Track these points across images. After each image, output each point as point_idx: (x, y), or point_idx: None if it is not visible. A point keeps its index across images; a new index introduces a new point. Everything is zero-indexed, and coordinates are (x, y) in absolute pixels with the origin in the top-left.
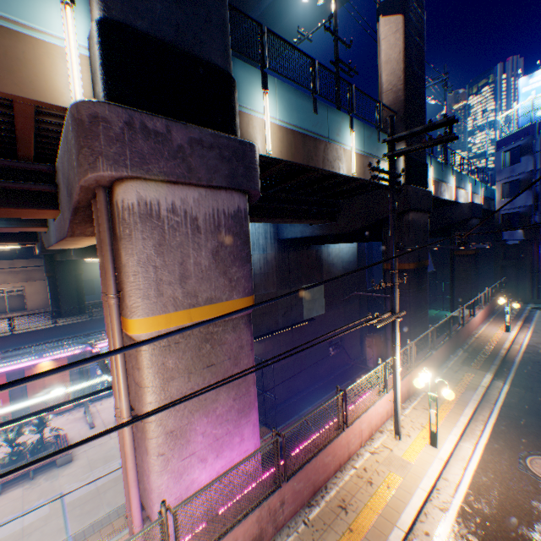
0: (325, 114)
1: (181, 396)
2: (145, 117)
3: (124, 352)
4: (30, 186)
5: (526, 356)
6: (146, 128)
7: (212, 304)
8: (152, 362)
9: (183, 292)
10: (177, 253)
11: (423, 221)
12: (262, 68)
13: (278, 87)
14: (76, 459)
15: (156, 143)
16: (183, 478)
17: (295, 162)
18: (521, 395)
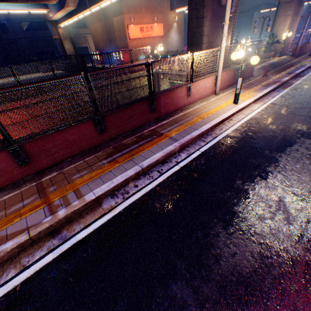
0: None
1: None
2: None
3: None
4: None
5: None
6: None
7: None
8: None
9: None
10: None
11: None
12: None
13: None
14: None
15: None
16: None
17: None
18: None
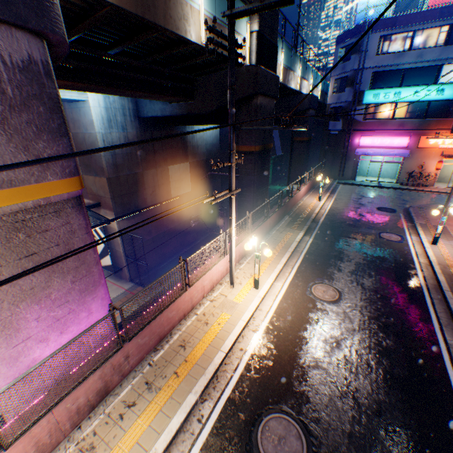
0: None
1: None
2: None
3: None
4: None
5: (327, 217)
6: None
7: (14, 188)
8: None
9: None
10: None
11: (271, 107)
12: None
13: None
14: None
15: None
16: (20, 361)
17: (125, 9)
18: (318, 245)
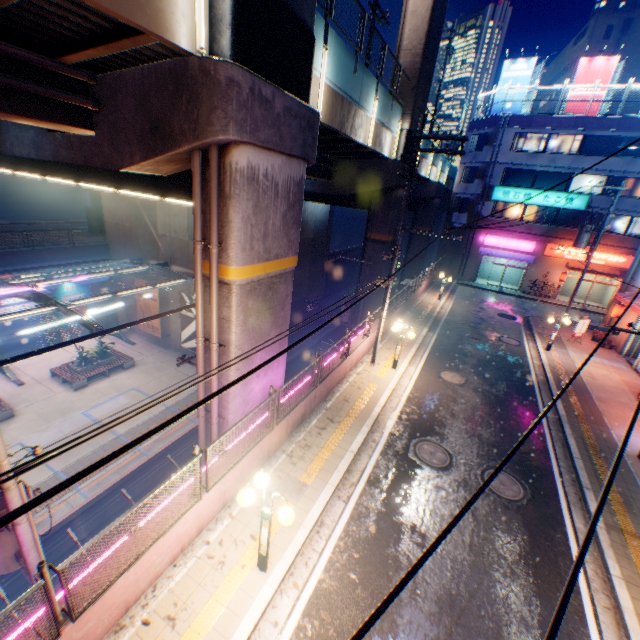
0: (361, 77)
1: (253, 329)
2: (262, 84)
3: (218, 294)
4: (73, 99)
5: (448, 318)
6: (261, 95)
7: (277, 260)
8: (241, 302)
9: (264, 249)
10: (264, 214)
11: None
12: (326, 17)
13: (334, 42)
14: (19, 415)
15: (265, 111)
16: (247, 387)
17: (333, 128)
18: (442, 341)
